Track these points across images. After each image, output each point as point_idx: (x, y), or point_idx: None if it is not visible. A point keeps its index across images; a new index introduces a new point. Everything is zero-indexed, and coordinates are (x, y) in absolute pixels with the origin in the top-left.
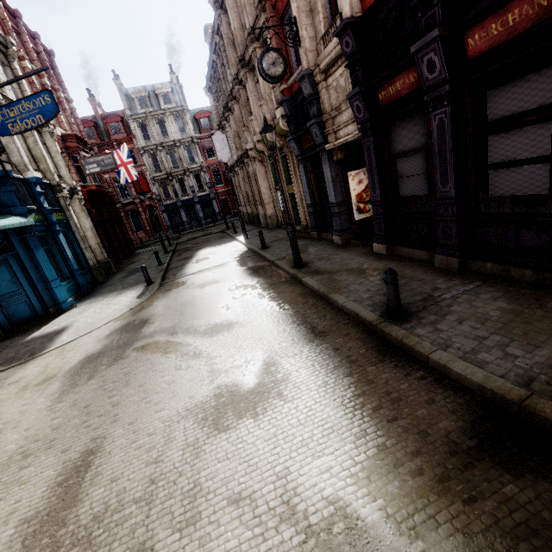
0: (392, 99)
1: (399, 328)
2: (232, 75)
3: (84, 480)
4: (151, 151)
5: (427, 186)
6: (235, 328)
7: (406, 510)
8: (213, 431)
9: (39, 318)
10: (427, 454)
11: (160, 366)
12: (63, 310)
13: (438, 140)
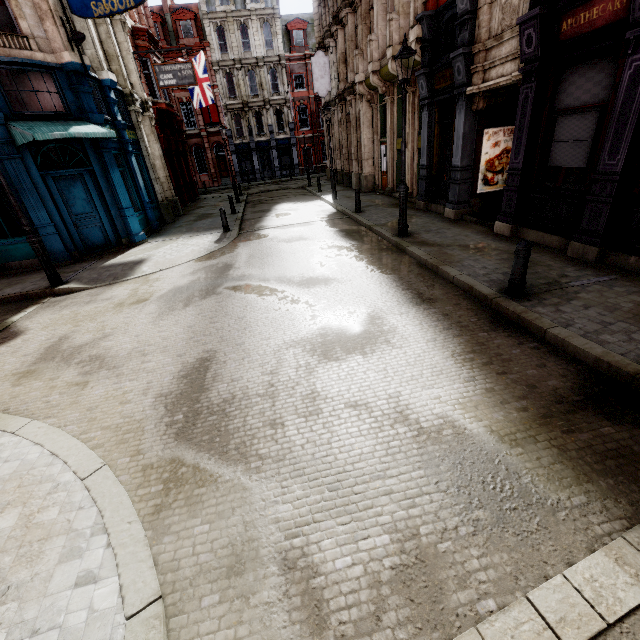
0: (579, 31)
1: (518, 304)
2: None
3: (206, 377)
4: (227, 68)
5: (587, 157)
6: (333, 283)
7: (509, 430)
8: (323, 359)
9: (111, 247)
10: (533, 399)
11: (258, 305)
12: (135, 243)
13: (625, 95)
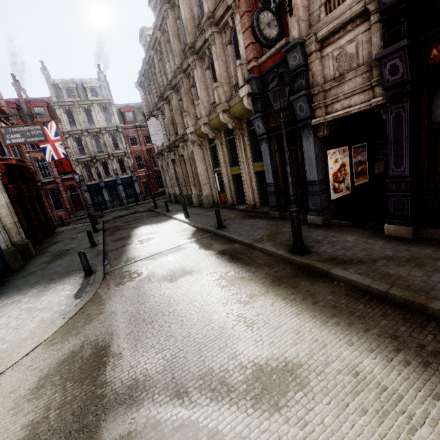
0: None
1: None
2: (176, 64)
3: None
4: (76, 135)
5: None
6: (312, 381)
7: None
8: None
9: None
10: None
11: None
12: None
13: None
